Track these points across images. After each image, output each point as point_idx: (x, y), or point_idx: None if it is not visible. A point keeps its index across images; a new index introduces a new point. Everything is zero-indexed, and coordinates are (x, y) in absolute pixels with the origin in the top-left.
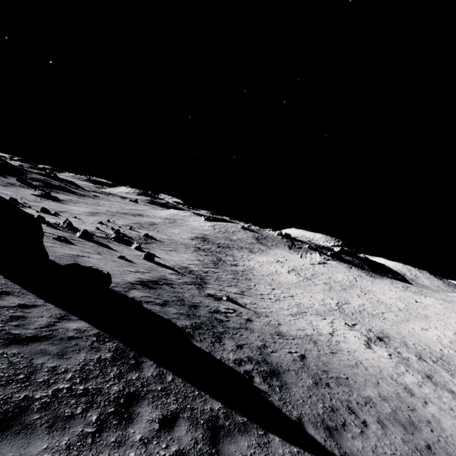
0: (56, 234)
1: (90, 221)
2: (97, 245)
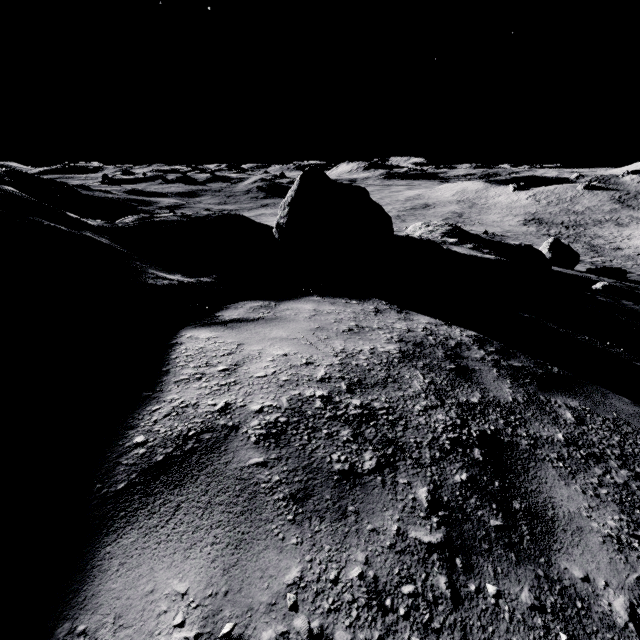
0: None
1: None
2: None
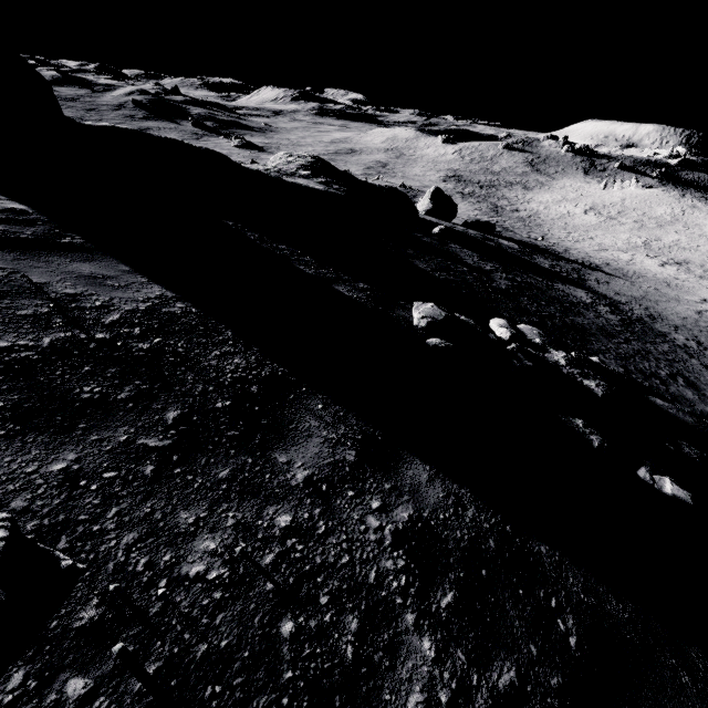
0: None
1: None
2: None
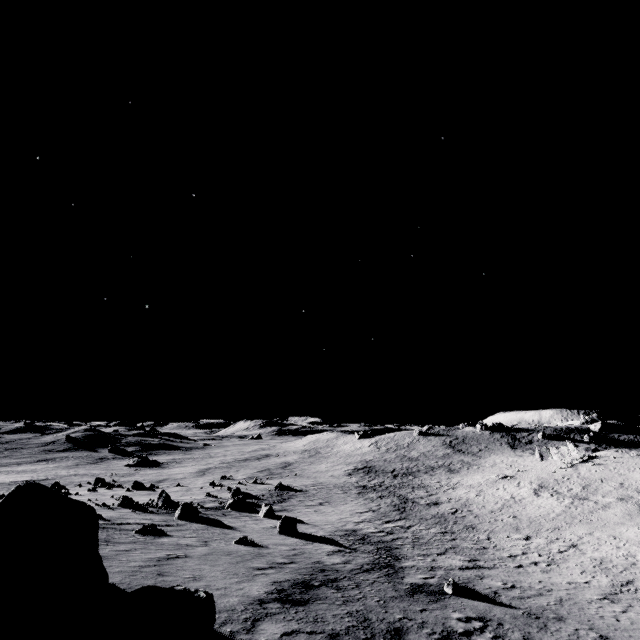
0: (143, 523)
1: (198, 485)
2: (204, 526)
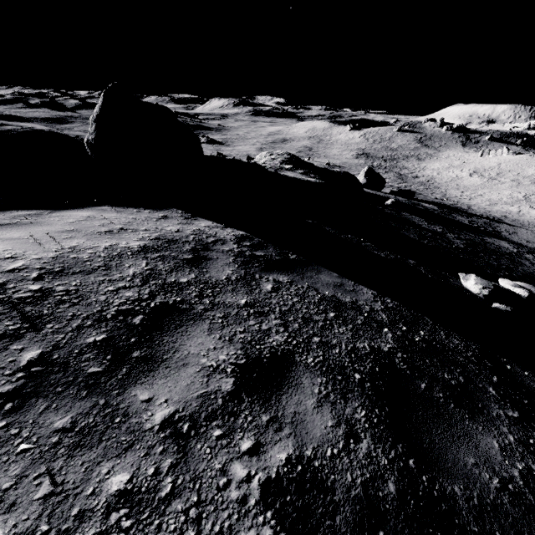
0: None
1: None
2: None
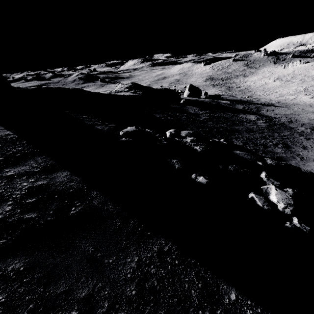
0: None
1: None
2: None
